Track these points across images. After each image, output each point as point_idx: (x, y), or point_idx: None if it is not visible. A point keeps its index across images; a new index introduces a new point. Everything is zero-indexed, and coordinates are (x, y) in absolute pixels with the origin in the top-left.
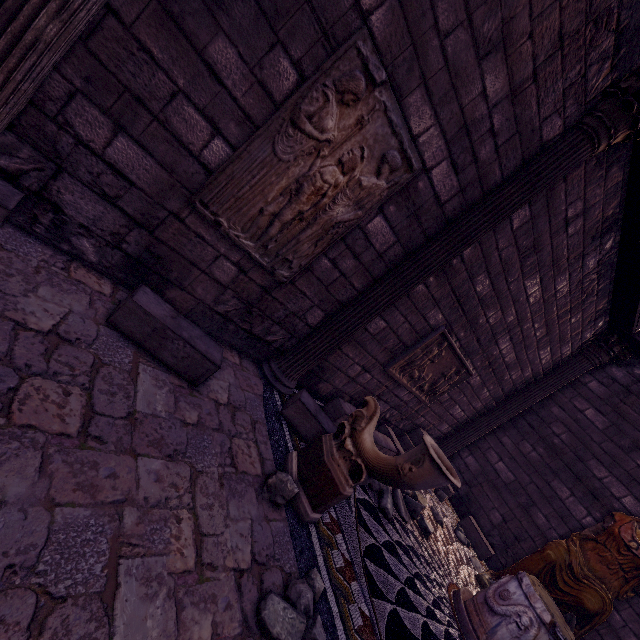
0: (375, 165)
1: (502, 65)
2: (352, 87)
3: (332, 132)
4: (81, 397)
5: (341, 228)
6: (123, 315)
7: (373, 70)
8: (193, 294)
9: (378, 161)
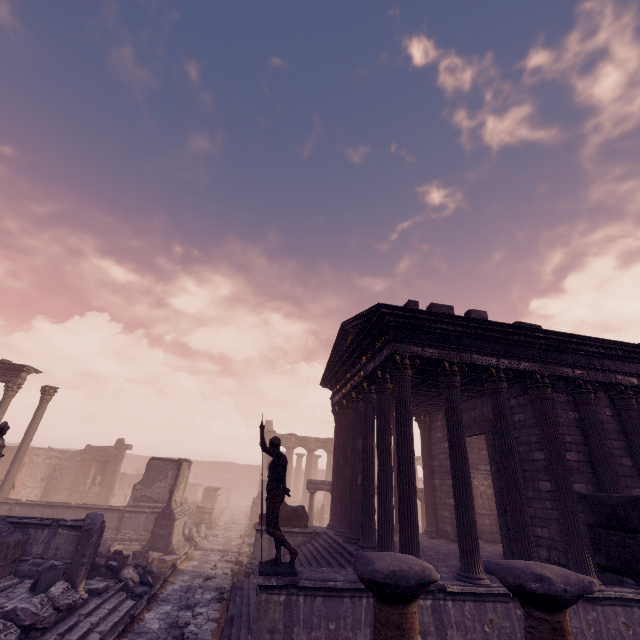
0: (485, 480)
1: (482, 450)
2: (473, 476)
3: (476, 483)
4: (495, 545)
5: (492, 494)
6: (485, 537)
7: (472, 472)
8: (487, 532)
9: (485, 479)
